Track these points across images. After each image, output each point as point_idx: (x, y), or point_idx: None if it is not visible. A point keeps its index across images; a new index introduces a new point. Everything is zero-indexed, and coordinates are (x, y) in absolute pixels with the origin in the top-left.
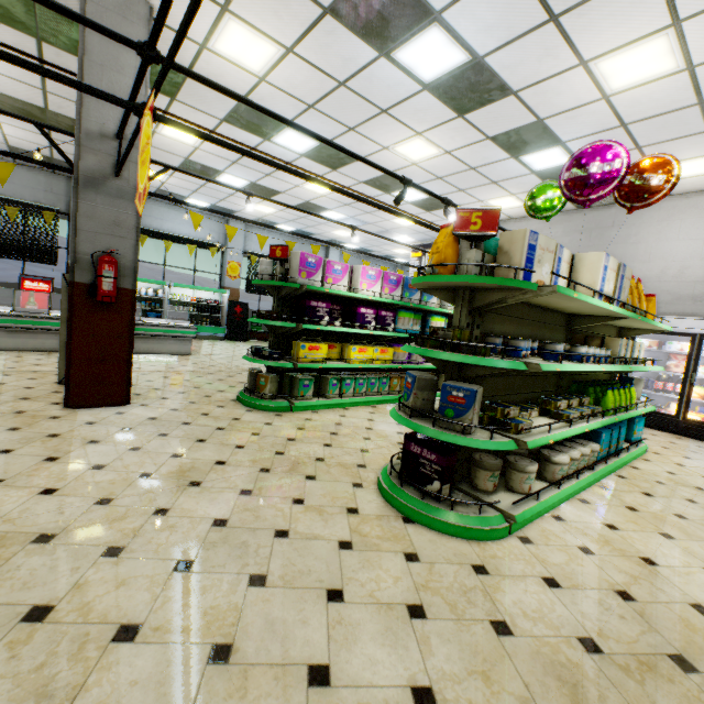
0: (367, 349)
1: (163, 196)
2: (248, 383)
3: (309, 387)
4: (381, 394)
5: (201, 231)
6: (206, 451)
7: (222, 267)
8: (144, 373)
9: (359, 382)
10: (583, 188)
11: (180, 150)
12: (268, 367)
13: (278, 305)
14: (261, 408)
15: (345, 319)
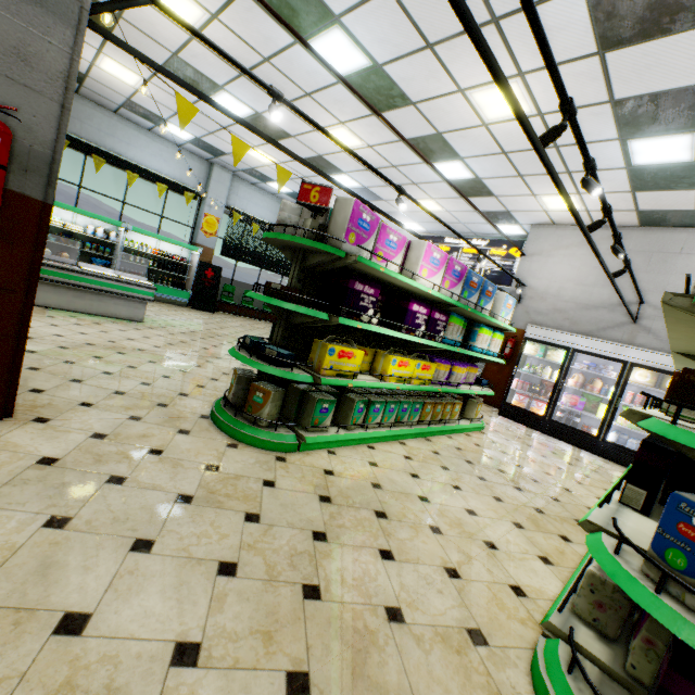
0: (409, 362)
1: (131, 48)
2: (231, 393)
3: (328, 413)
4: (411, 425)
5: (177, 170)
6: (150, 594)
7: (197, 220)
8: (65, 345)
9: (389, 407)
10: None
11: (168, 36)
12: (268, 373)
13: (299, 279)
14: (251, 442)
15: (386, 315)
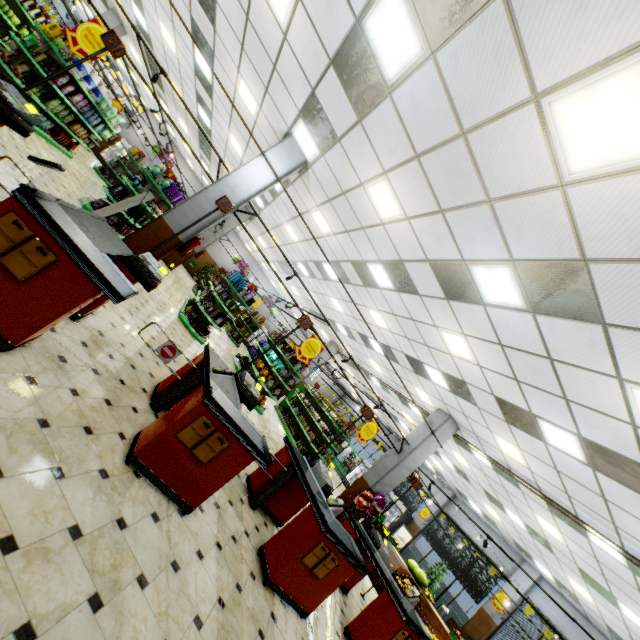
0: None
1: None
2: None
3: None
4: None
5: None
6: None
7: None
8: None
9: None
10: (162, 157)
11: None
12: None
13: None
14: None
15: None
